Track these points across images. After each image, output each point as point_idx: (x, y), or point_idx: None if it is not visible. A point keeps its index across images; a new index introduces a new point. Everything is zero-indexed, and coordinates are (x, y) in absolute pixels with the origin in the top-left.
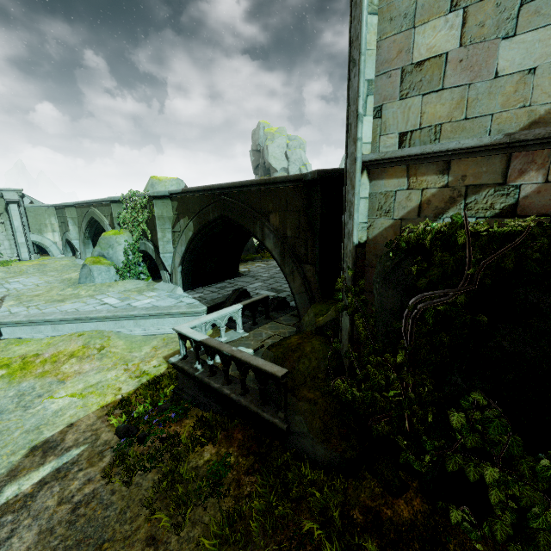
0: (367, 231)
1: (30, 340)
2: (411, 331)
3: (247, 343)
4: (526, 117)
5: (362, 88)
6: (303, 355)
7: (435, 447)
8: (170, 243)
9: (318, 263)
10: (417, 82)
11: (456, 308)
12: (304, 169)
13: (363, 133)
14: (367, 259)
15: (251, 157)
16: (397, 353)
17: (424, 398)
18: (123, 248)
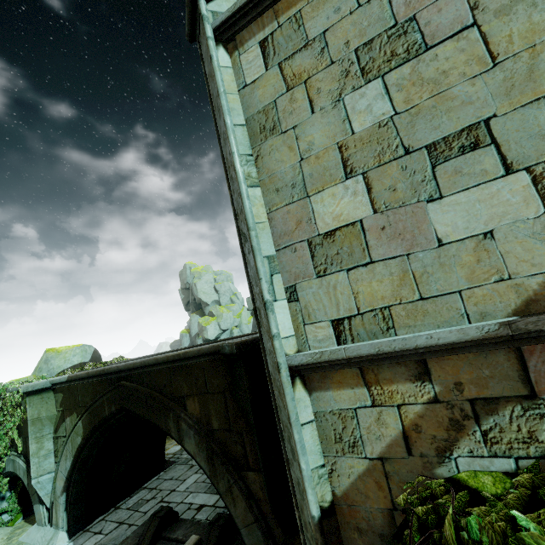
0: (328, 480)
1: None
2: None
3: None
4: (513, 293)
5: (262, 268)
6: None
7: None
8: (50, 456)
9: (263, 474)
10: (334, 255)
11: None
12: (235, 298)
13: (280, 325)
14: (345, 538)
15: (181, 295)
16: None
17: None
18: None
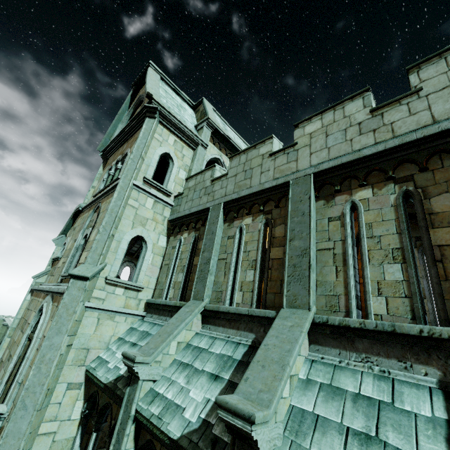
0: None
1: None
2: None
3: None
4: None
5: None
6: None
7: None
8: None
9: None
10: None
11: None
12: None
13: None
14: None
15: None
16: None
17: None
18: None
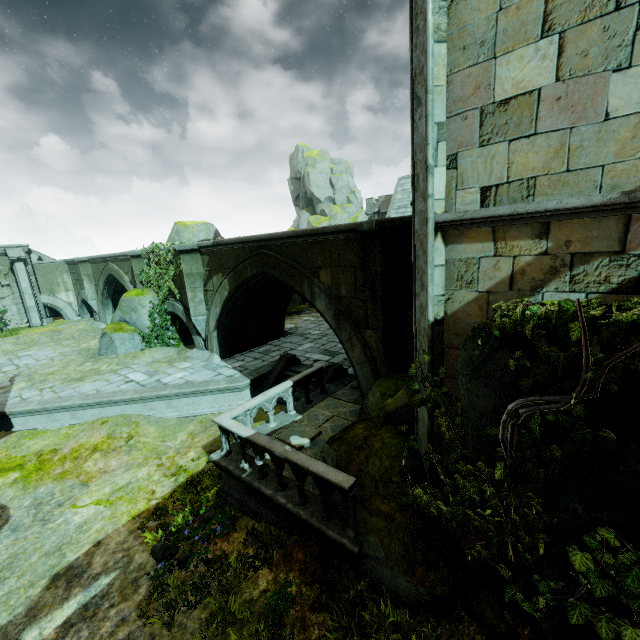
0: (444, 305)
1: (46, 431)
2: (512, 440)
3: (301, 429)
4: None
5: (432, 133)
6: (372, 454)
7: (551, 588)
8: (202, 303)
9: (381, 329)
10: (502, 125)
11: (571, 418)
12: (352, 197)
13: (435, 188)
14: (446, 339)
15: (290, 186)
16: (493, 463)
17: (532, 522)
18: (148, 311)
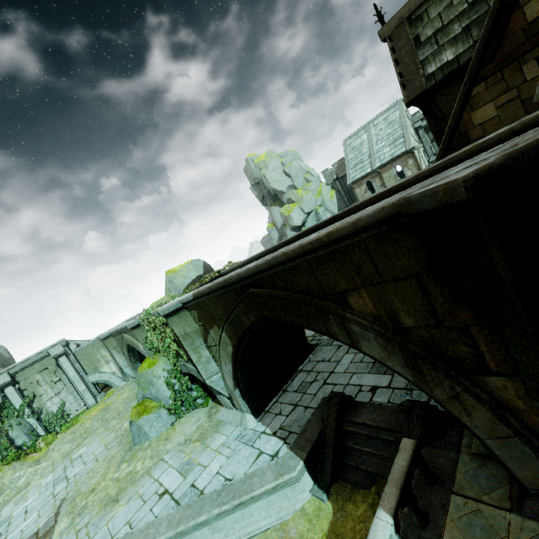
0: None
1: None
2: None
3: None
4: None
5: None
6: None
7: None
8: (210, 361)
9: None
10: None
11: None
12: (309, 176)
13: None
14: None
15: (254, 192)
16: None
17: None
18: (163, 382)
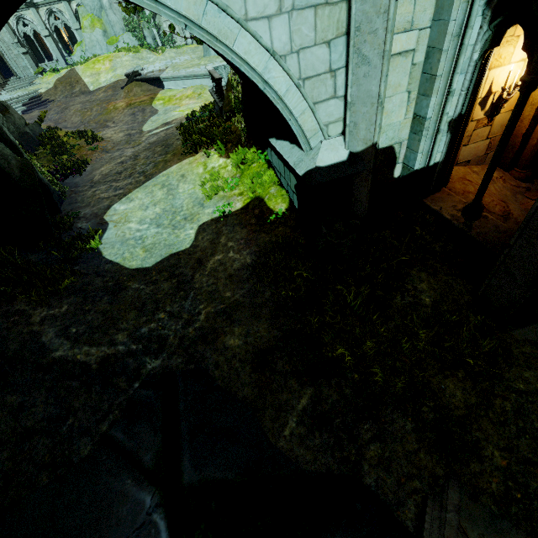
0: None
1: (175, 90)
2: None
3: None
4: None
5: None
6: None
7: None
8: None
9: None
10: None
11: None
12: None
13: None
14: None
15: None
16: None
17: None
18: None
